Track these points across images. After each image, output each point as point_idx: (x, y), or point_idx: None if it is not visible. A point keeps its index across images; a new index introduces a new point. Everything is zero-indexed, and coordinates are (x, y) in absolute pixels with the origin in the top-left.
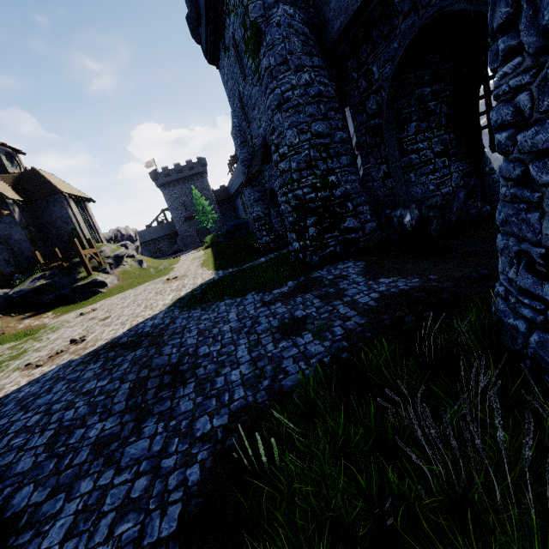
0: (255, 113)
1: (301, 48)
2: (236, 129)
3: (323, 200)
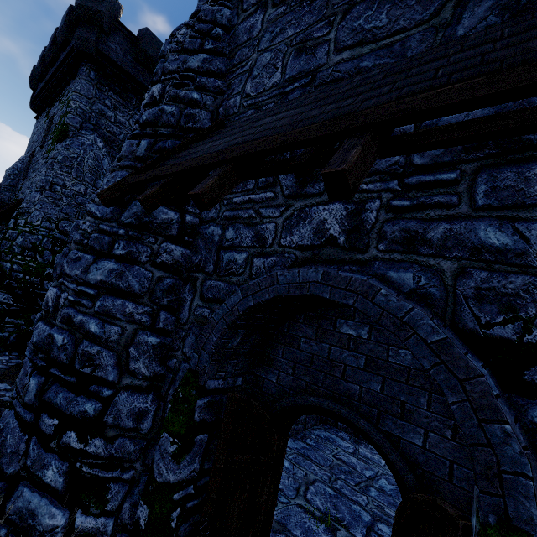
0: (32, 175)
1: (92, 168)
2: (14, 171)
3: (29, 284)
